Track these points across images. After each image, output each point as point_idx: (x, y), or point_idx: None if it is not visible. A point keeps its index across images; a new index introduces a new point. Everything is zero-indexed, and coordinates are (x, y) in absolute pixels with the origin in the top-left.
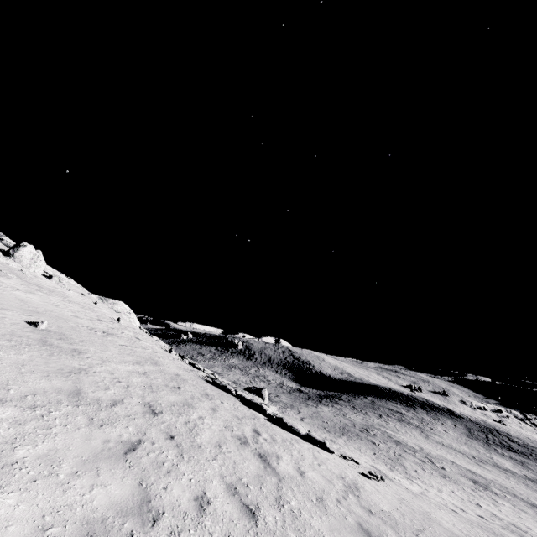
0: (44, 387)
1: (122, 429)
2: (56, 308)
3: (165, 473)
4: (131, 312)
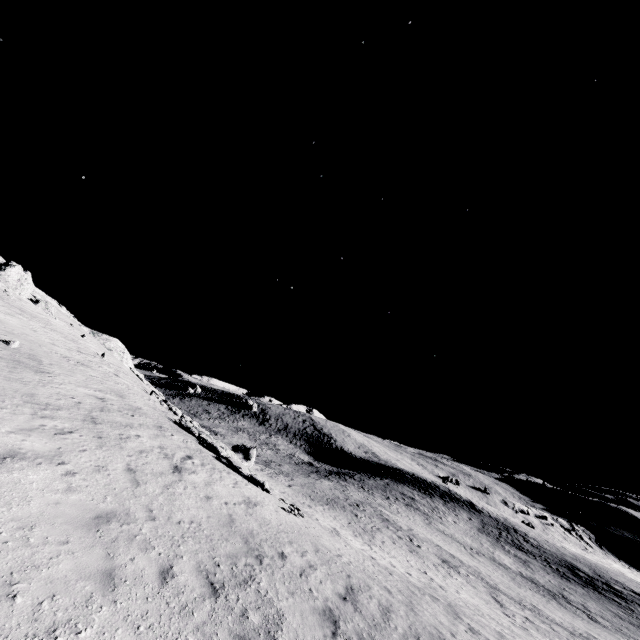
0: (5, 386)
1: (60, 423)
2: (34, 333)
3: (81, 450)
4: (125, 352)
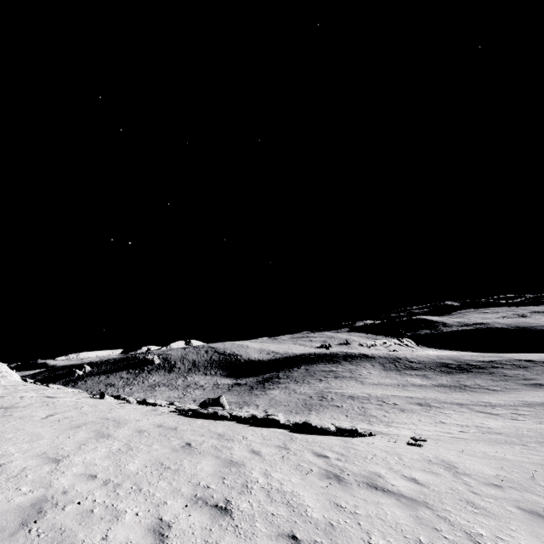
0: None
1: None
2: None
3: None
4: None
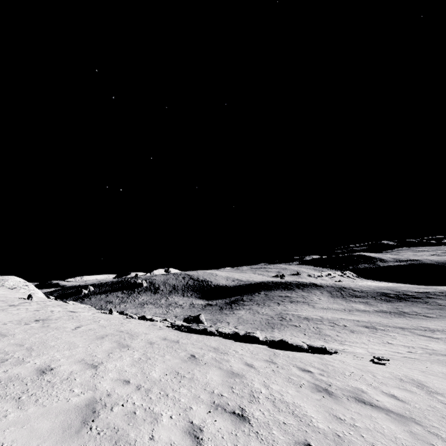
0: None
1: None
2: None
3: None
4: (27, 284)
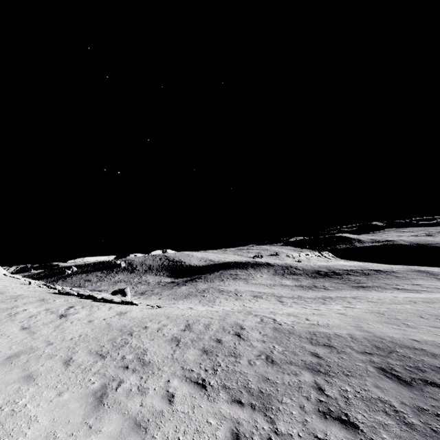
0: None
1: None
2: None
3: None
4: None
